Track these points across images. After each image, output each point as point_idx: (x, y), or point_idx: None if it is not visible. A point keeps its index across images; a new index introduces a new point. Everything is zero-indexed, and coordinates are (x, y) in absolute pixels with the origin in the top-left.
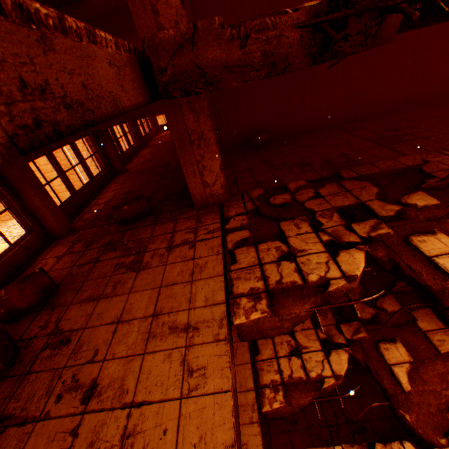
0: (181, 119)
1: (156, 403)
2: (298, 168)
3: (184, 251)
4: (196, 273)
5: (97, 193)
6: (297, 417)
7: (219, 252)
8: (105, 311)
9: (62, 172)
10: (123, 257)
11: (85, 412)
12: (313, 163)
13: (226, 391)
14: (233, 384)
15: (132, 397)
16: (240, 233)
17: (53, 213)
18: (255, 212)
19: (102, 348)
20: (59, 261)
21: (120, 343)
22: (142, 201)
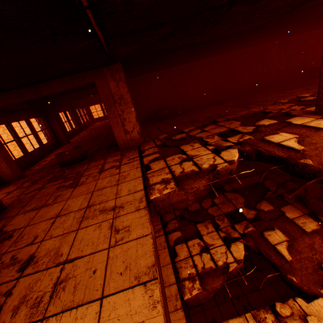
0: (106, 85)
1: (87, 256)
2: (189, 123)
3: (112, 171)
4: (121, 179)
5: (46, 155)
6: (216, 316)
7: (138, 167)
8: (46, 213)
9: (17, 137)
10: (63, 183)
11: (20, 277)
12: (198, 119)
13: (147, 235)
14: (153, 235)
15: (66, 257)
16: (153, 156)
17: (7, 161)
18: (162, 146)
19: (41, 234)
20: (9, 194)
21: (57, 228)
22: (79, 148)
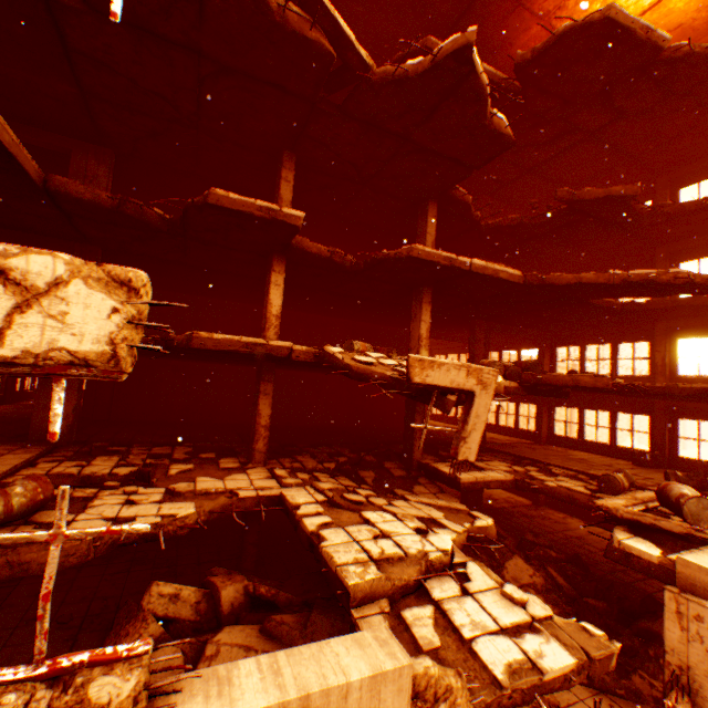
0: None
1: None
2: None
3: None
4: None
5: None
6: None
7: None
8: None
9: None
10: None
11: None
12: None
13: None
14: None
15: None
16: None
17: None
18: None
19: None
20: None
21: None
22: None
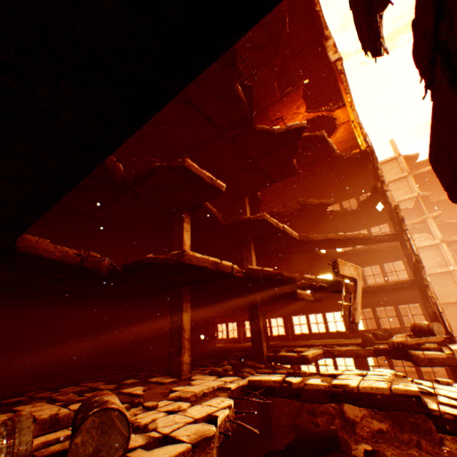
0: None
1: None
2: None
3: None
4: None
5: None
6: None
7: None
8: None
9: None
10: None
11: None
12: None
13: None
14: None
15: None
16: None
17: None
18: None
19: None
20: None
21: None
22: None
